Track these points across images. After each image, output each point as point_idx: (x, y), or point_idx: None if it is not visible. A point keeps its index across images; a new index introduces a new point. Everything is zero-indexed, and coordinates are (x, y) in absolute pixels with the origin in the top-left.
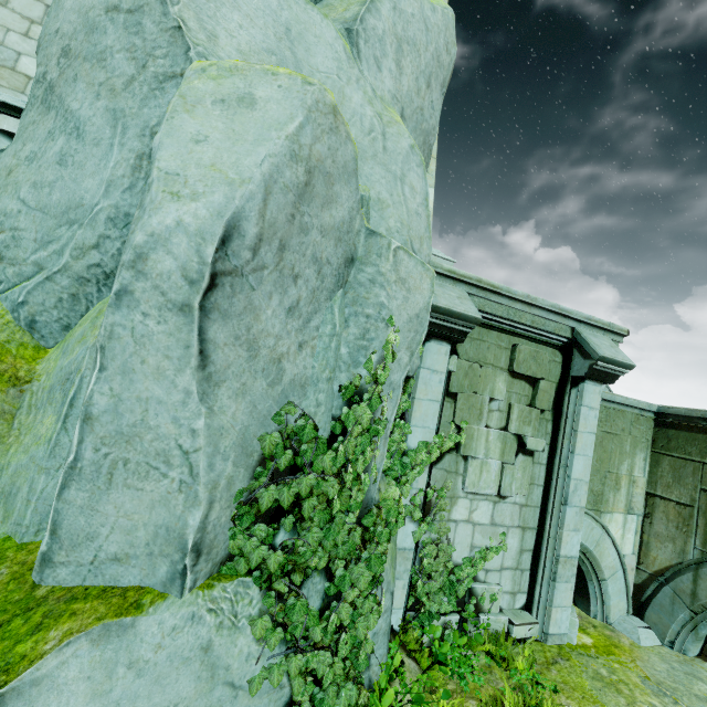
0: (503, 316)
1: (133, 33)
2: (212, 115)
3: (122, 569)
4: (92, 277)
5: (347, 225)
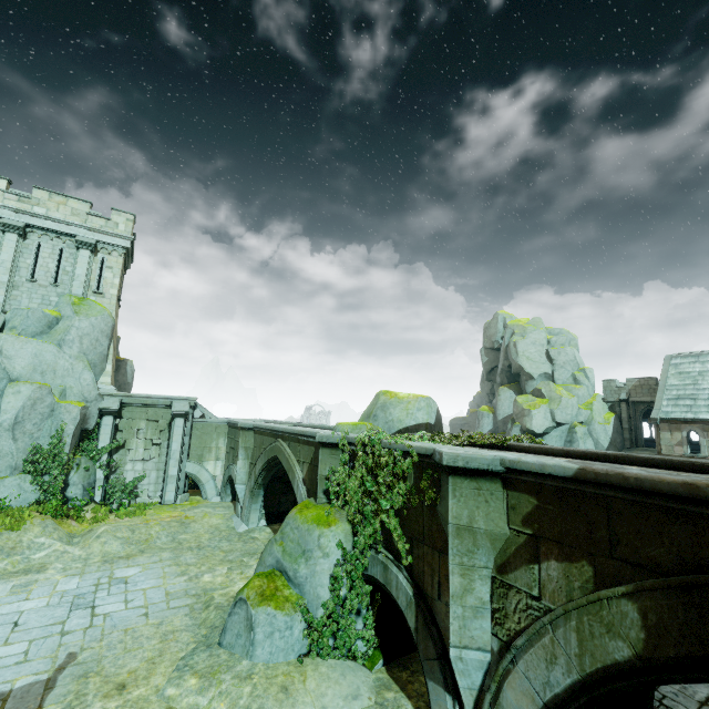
0: (139, 403)
1: None
2: (13, 396)
3: (1, 473)
4: None
5: (50, 403)
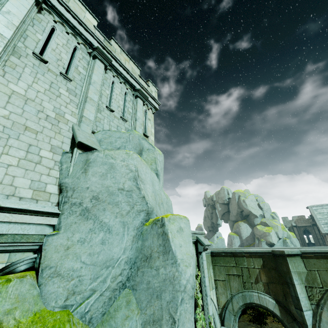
0: None
1: (129, 197)
2: (178, 236)
3: None
4: (118, 287)
5: None
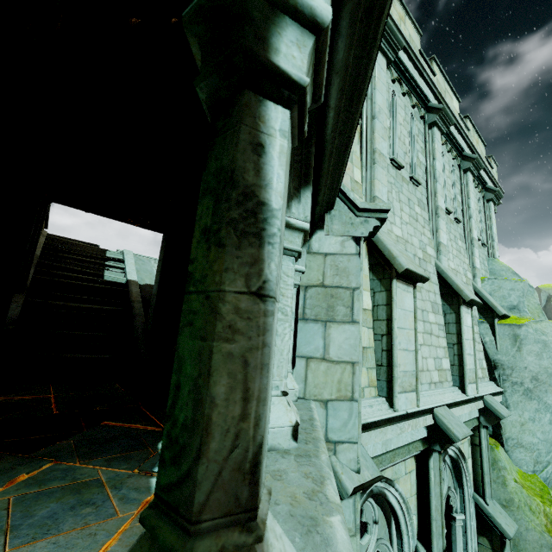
0: None
1: None
2: None
3: None
4: None
5: None
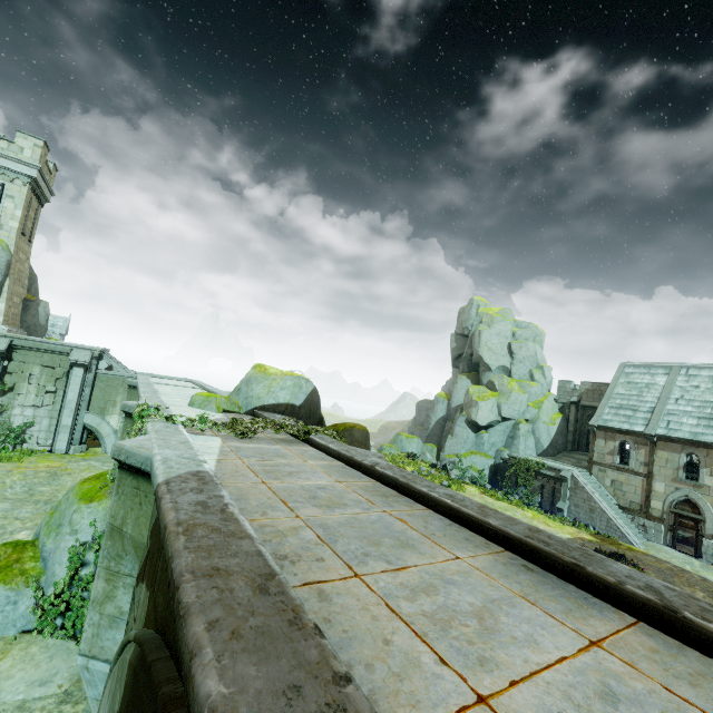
0: (32, 347)
1: None
2: None
3: None
4: None
5: None
